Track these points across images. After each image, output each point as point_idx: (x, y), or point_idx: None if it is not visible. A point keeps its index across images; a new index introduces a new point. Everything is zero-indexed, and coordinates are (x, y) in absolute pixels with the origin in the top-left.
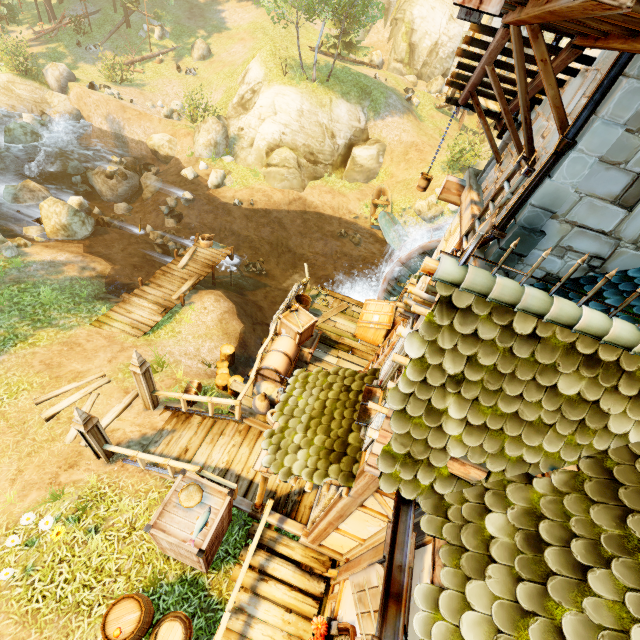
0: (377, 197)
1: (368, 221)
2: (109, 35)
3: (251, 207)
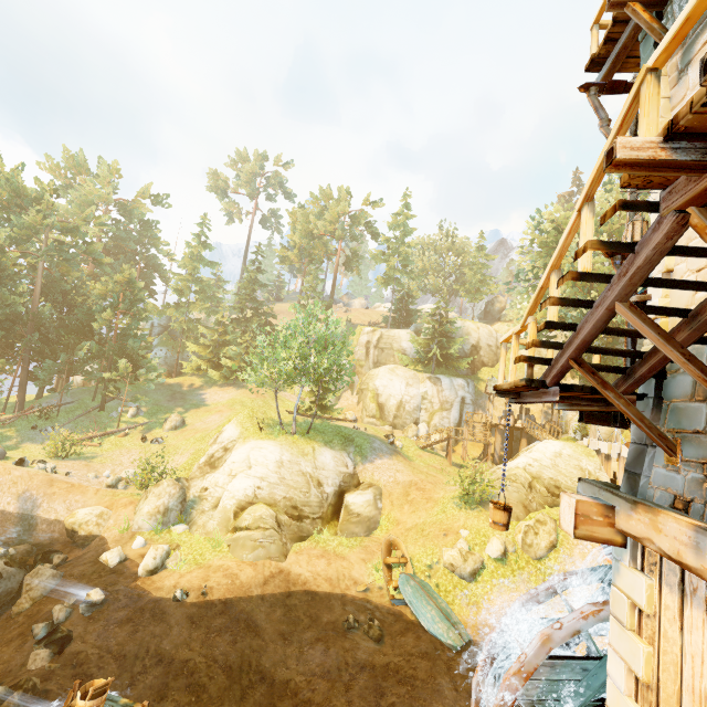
0: (388, 553)
1: (385, 593)
2: (76, 417)
3: (202, 599)
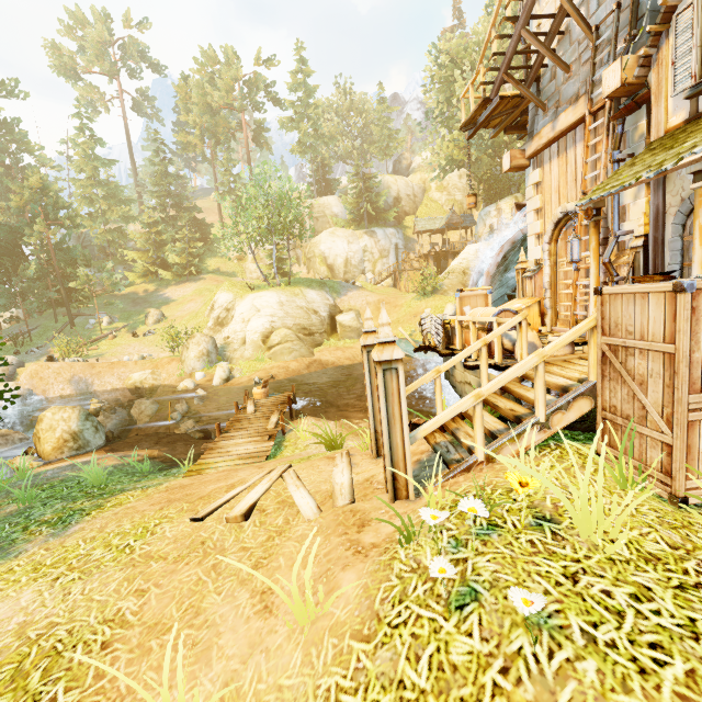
0: None
1: None
2: (53, 337)
3: (273, 380)
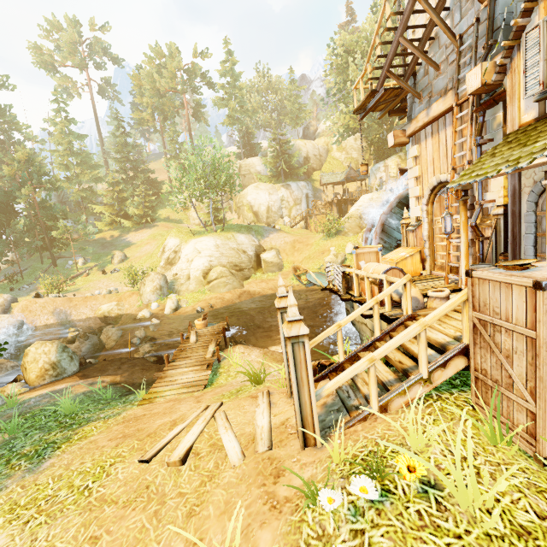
0: (295, 272)
1: (301, 285)
2: (40, 276)
3: (212, 309)
